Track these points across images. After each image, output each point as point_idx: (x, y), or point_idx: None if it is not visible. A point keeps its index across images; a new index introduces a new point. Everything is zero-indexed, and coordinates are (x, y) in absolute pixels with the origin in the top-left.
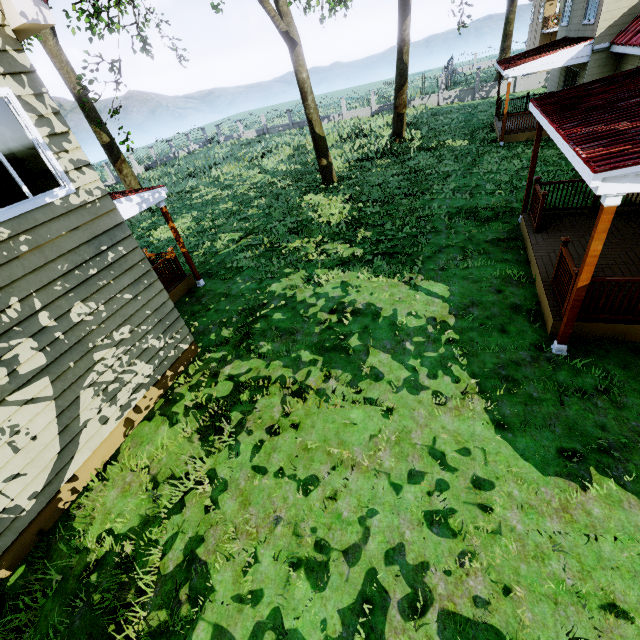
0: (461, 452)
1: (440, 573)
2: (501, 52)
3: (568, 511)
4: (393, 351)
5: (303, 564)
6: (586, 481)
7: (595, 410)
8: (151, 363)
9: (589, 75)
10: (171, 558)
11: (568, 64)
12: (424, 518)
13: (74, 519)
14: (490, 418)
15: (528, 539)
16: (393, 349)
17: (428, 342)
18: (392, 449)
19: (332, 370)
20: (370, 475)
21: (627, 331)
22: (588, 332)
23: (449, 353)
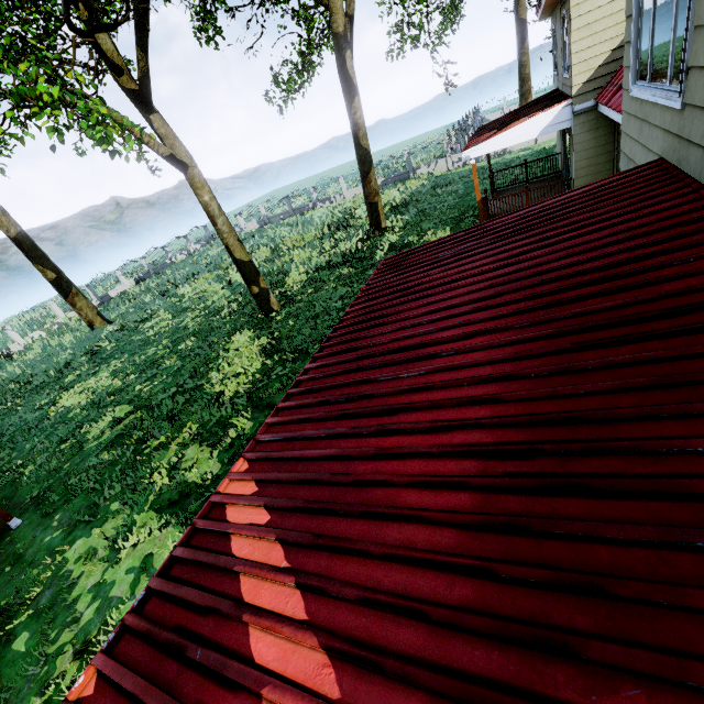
0: None
1: None
2: (520, 98)
3: None
4: None
5: None
6: None
7: None
8: None
9: (578, 143)
10: None
11: (545, 133)
12: None
13: None
14: None
15: None
16: None
17: None
18: None
19: None
20: None
21: None
22: None
23: None
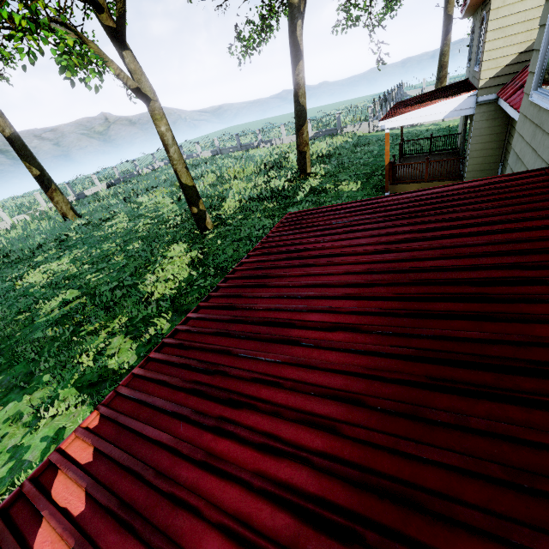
0: None
1: None
2: (437, 81)
3: None
4: None
5: None
6: None
7: None
8: None
9: (476, 128)
10: None
11: (450, 116)
12: None
13: None
14: None
15: None
16: None
17: None
18: None
19: None
20: None
21: None
22: None
23: None
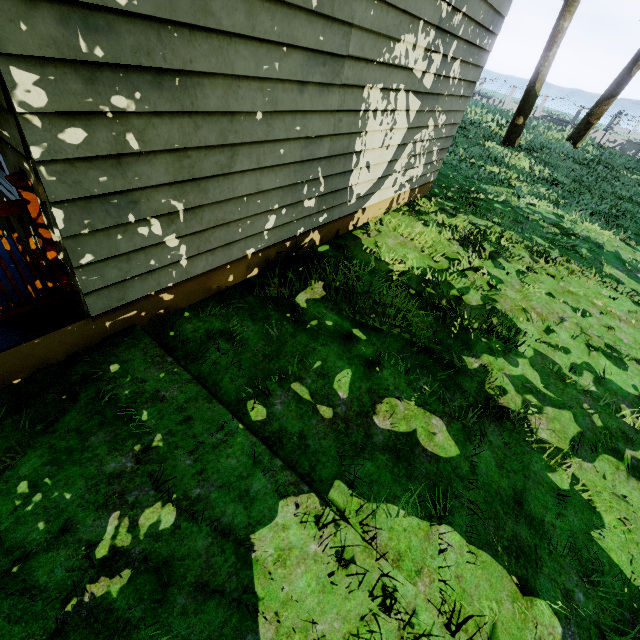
0: None
1: None
2: None
3: None
4: (627, 273)
5: (600, 351)
6: None
7: None
8: (423, 168)
9: None
10: (471, 298)
11: None
12: None
13: (361, 240)
14: None
15: None
16: (626, 272)
17: None
18: None
19: (571, 259)
20: (639, 331)
21: None
22: None
23: None
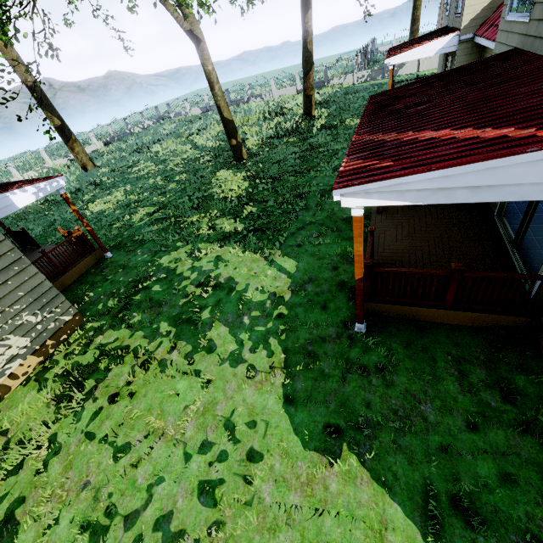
0: (249, 424)
1: (191, 541)
2: (410, 35)
3: (311, 485)
4: (232, 324)
5: (90, 527)
6: (336, 457)
7: (368, 387)
8: (27, 336)
9: (458, 62)
10: None
11: (439, 53)
12: (198, 487)
13: None
14: (283, 392)
15: (270, 511)
16: (233, 323)
17: (262, 316)
18: (197, 420)
19: (179, 341)
20: (171, 444)
21: (416, 312)
22: (387, 311)
23: (274, 328)
